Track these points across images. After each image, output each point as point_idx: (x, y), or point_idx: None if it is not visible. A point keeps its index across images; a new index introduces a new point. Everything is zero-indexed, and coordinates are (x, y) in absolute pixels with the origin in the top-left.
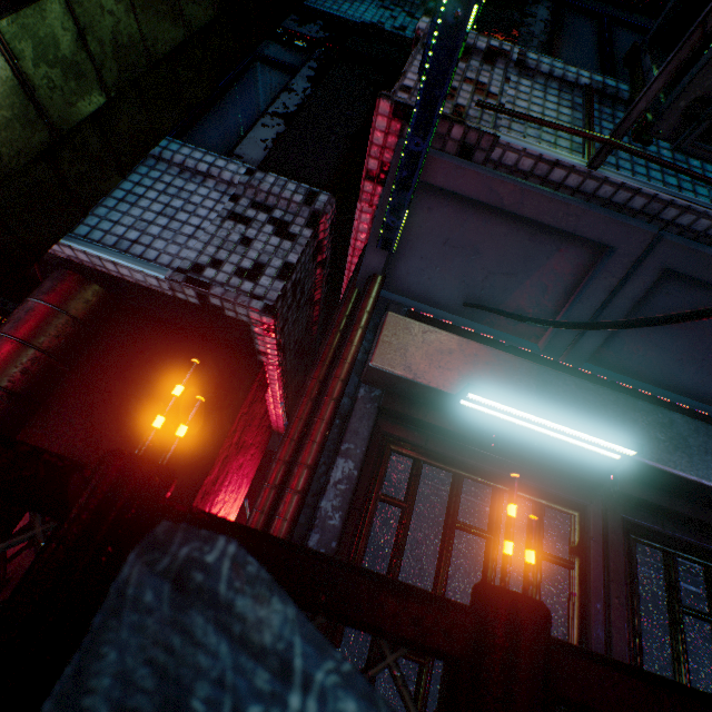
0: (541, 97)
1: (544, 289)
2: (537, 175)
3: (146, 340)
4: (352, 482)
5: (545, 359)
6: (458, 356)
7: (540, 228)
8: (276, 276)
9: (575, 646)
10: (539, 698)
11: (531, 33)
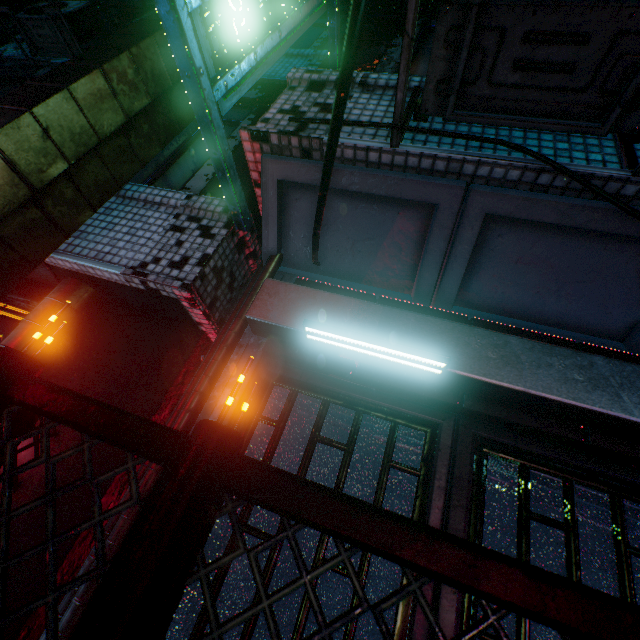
0: (375, 104)
1: (399, 247)
2: (360, 160)
3: (126, 323)
4: (233, 405)
5: (409, 305)
6: (316, 304)
7: (379, 199)
8: (196, 264)
9: (252, 459)
10: (197, 478)
11: (390, 59)
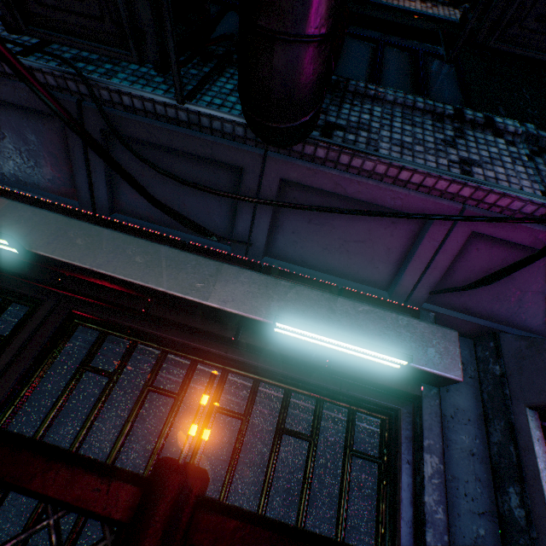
0: None
1: (57, 157)
2: None
3: None
4: None
5: (65, 208)
6: None
7: (24, 110)
8: None
9: None
10: None
11: None
